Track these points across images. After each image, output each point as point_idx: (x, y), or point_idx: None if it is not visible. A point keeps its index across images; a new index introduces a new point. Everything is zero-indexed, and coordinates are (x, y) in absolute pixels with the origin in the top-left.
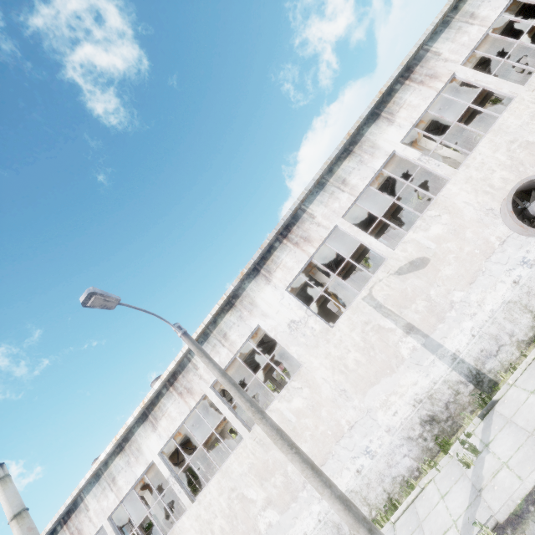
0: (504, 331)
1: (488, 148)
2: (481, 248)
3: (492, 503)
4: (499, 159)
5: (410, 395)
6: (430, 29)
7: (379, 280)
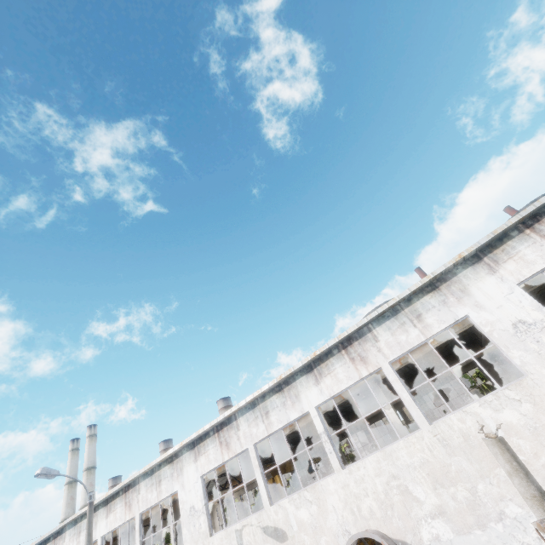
0: None
1: (373, 467)
2: None
3: None
4: (377, 486)
5: None
6: (372, 316)
7: (251, 523)
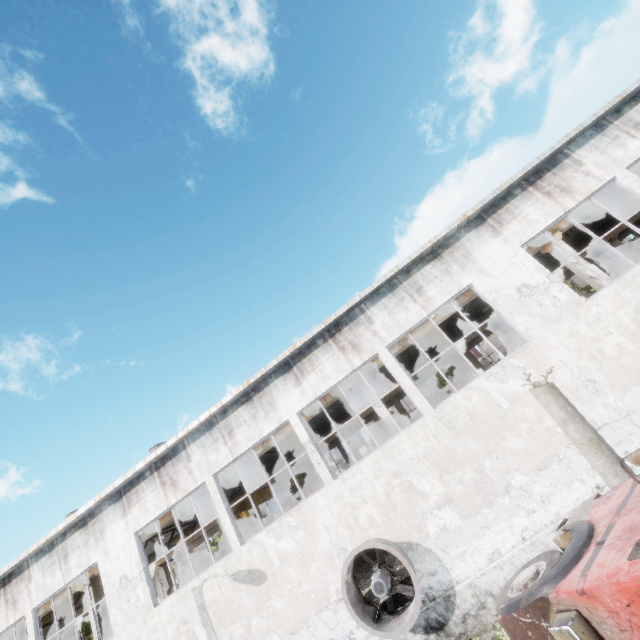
0: None
1: (371, 469)
2: (317, 594)
3: None
4: (376, 489)
5: None
6: (366, 292)
7: (215, 574)
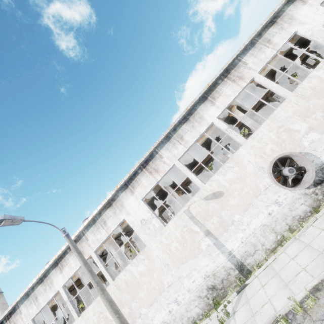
0: (259, 242)
1: (266, 129)
2: (253, 190)
3: None
4: (271, 137)
5: (203, 272)
6: (242, 48)
7: (194, 201)
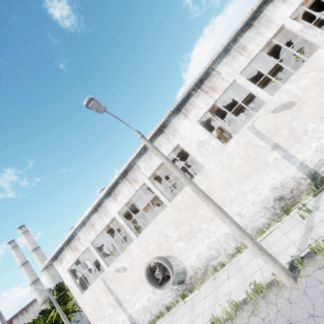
0: None
1: None
2: None
3: (320, 232)
4: None
5: (269, 185)
6: None
7: (259, 116)
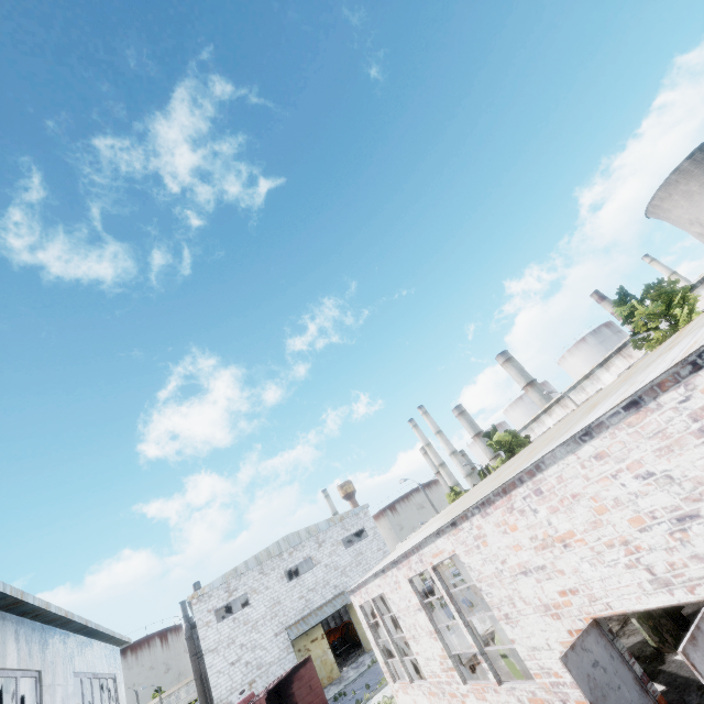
0: None
1: None
2: None
3: None
4: None
5: None
6: None
7: None
